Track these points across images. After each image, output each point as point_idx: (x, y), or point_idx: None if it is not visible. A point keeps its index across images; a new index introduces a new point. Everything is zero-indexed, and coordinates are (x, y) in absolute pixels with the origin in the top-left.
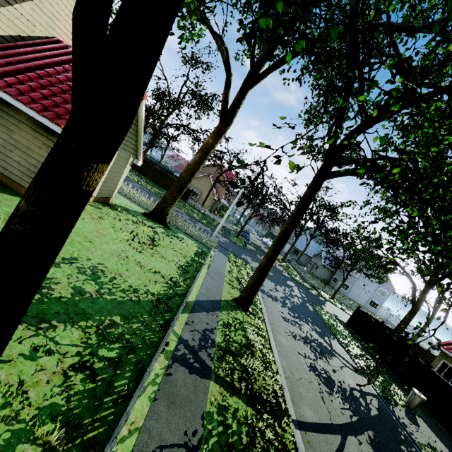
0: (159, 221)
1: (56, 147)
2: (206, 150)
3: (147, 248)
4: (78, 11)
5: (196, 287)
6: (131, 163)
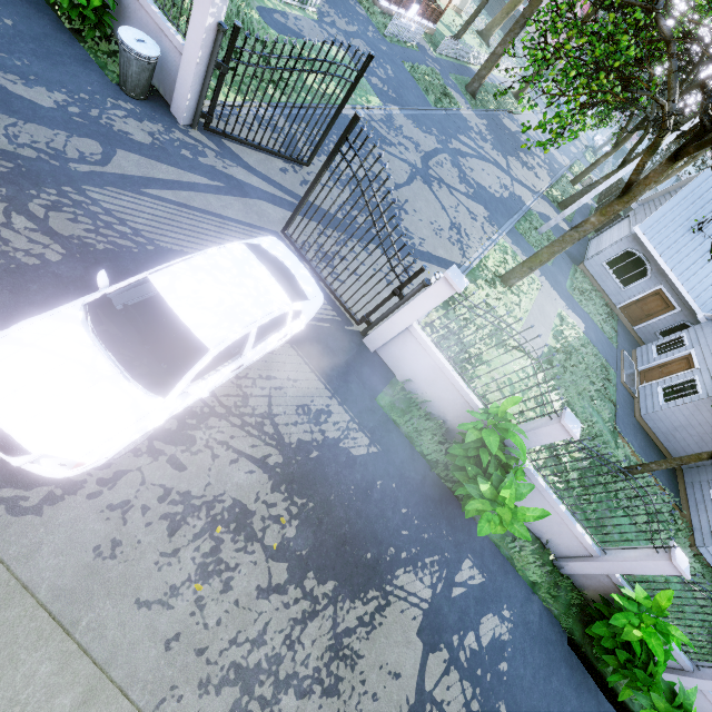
0: (485, 40)
1: None
2: None
3: (478, 46)
4: None
5: (495, 74)
6: None
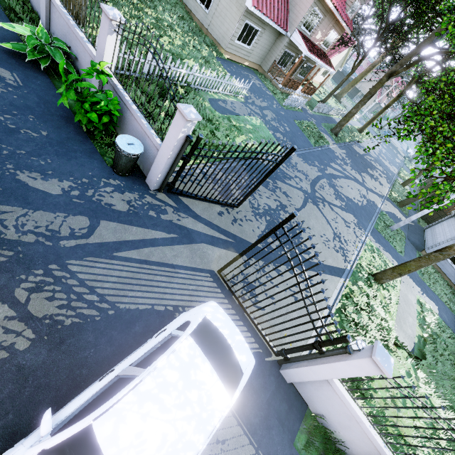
0: (338, 100)
1: (349, 74)
2: (374, 65)
3: (334, 103)
4: (354, 63)
5: None
6: (337, 70)
